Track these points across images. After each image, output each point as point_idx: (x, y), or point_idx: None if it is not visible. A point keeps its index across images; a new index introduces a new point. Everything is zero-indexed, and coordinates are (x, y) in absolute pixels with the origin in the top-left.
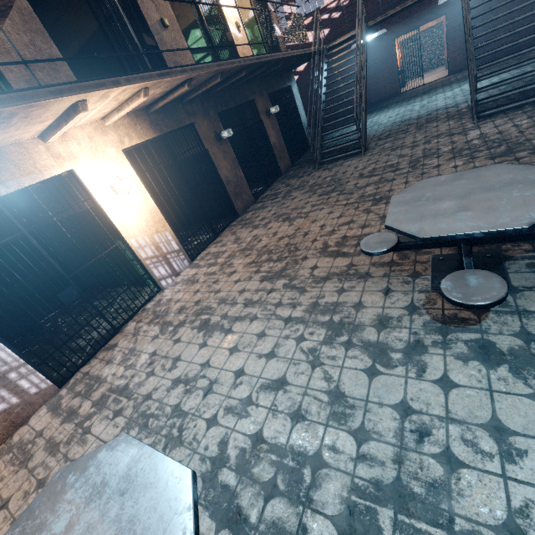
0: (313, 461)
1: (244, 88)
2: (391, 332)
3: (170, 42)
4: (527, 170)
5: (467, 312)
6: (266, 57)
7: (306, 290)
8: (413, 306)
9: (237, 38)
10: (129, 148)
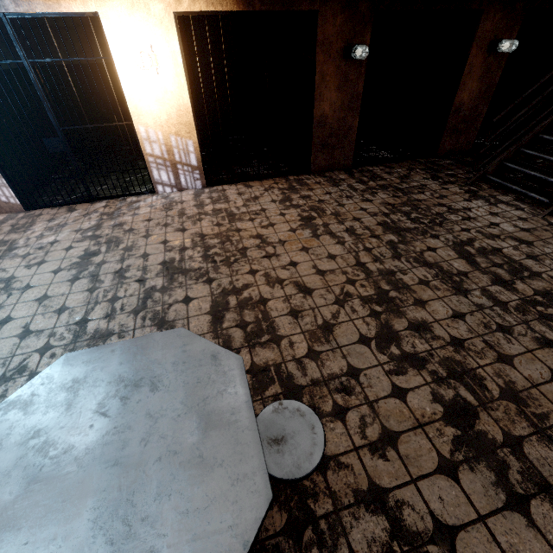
0: None
1: None
2: None
3: None
4: None
5: None
6: None
7: (138, 313)
8: None
9: None
10: (187, 13)
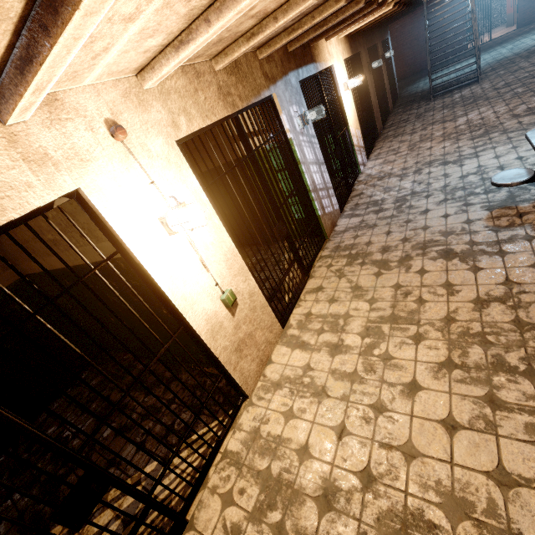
0: None
1: (373, 32)
2: None
3: None
4: None
5: None
6: None
7: (528, 128)
8: None
9: None
10: (345, 60)
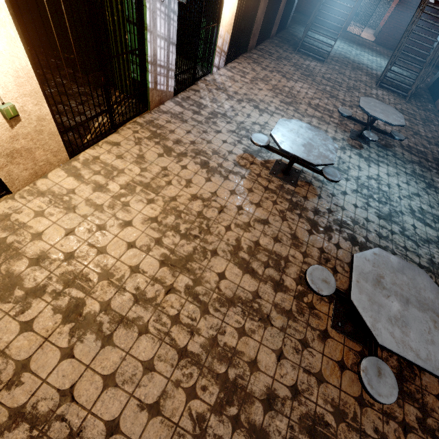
0: None
1: None
2: (337, 142)
3: None
4: (398, 113)
5: (358, 146)
6: None
7: (305, 117)
8: (344, 139)
9: None
10: None
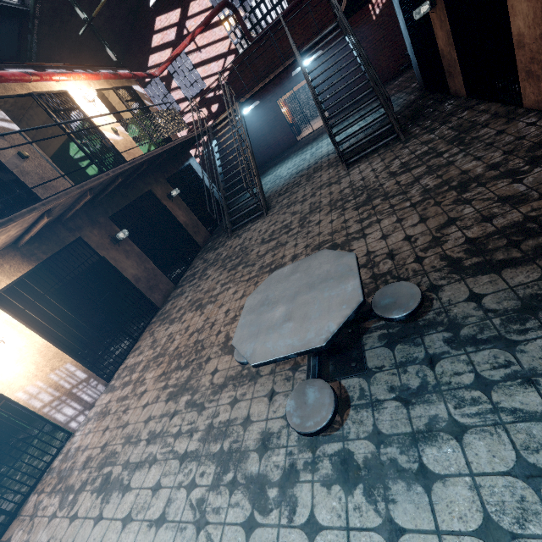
0: None
1: (136, 183)
2: (271, 456)
3: (33, 170)
4: (339, 259)
5: None
6: (140, 158)
7: (204, 407)
8: None
9: (117, 141)
10: None
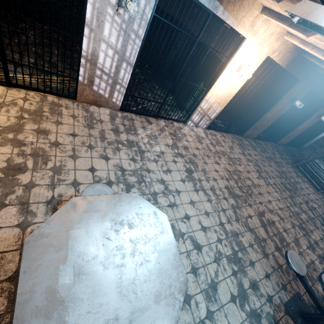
0: (187, 297)
1: None
2: (254, 295)
3: None
4: None
5: None
6: None
7: (239, 222)
8: (271, 299)
9: None
10: (271, 58)
